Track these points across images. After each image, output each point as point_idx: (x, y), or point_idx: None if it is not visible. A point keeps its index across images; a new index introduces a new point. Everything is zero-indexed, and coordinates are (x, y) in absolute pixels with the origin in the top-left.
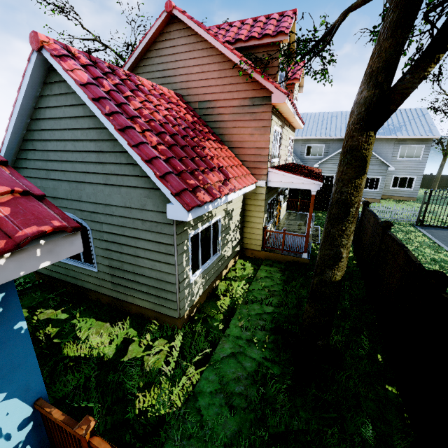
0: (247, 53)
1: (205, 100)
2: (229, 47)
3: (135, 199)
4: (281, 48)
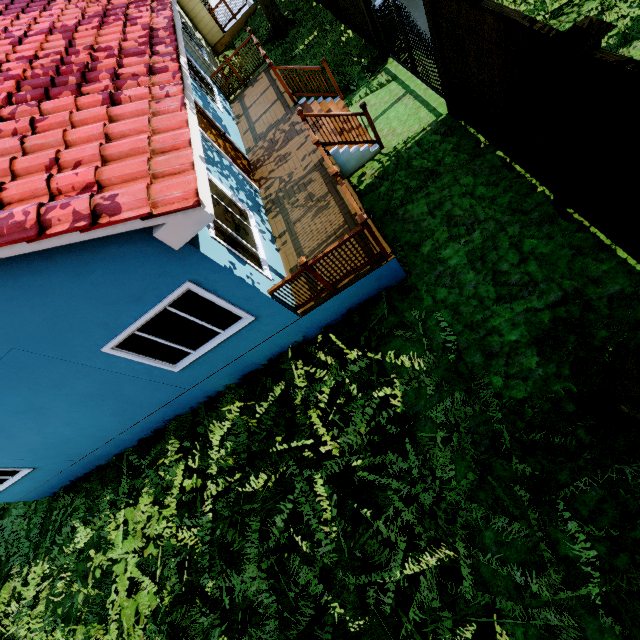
0: None
1: None
2: None
3: None
4: None
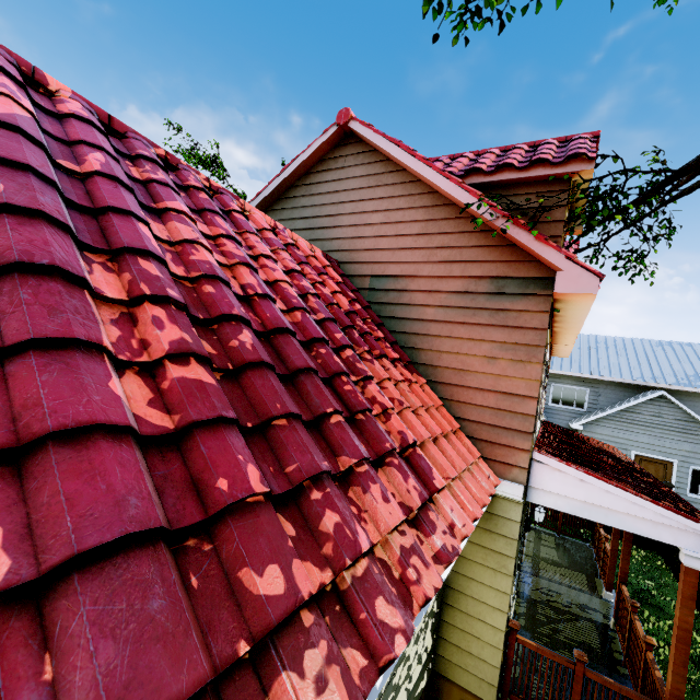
0: (489, 195)
1: (385, 274)
2: (455, 178)
3: None
4: (577, 183)
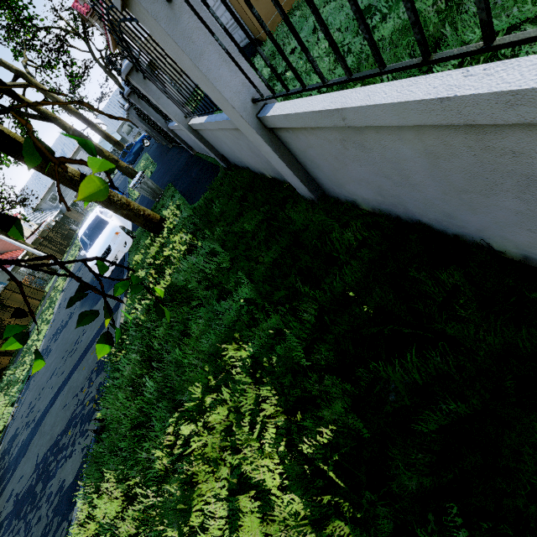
0: None
1: None
2: None
3: (3, 277)
4: None
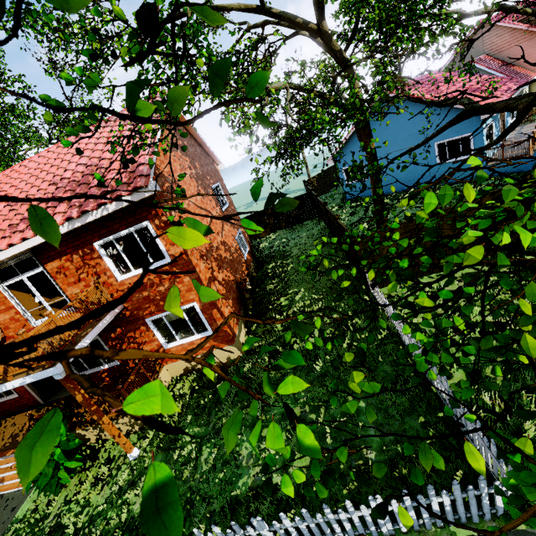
0: (524, 20)
1: (501, 51)
2: (516, 24)
3: None
4: None
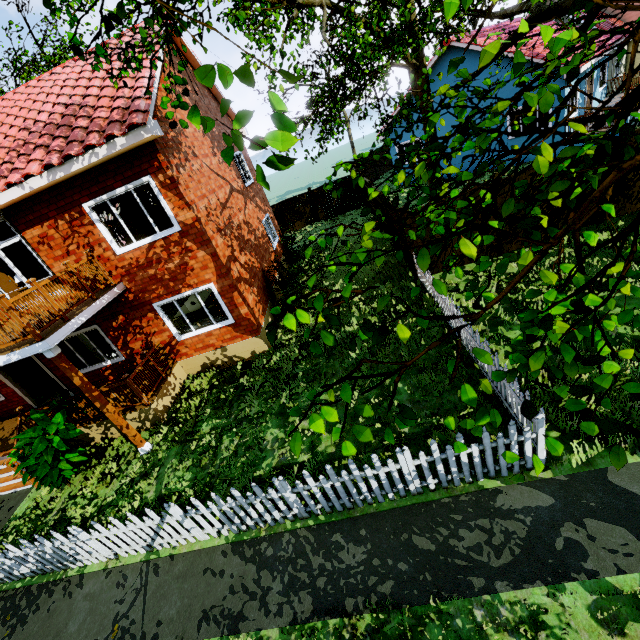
0: None
1: None
2: None
3: None
4: None
